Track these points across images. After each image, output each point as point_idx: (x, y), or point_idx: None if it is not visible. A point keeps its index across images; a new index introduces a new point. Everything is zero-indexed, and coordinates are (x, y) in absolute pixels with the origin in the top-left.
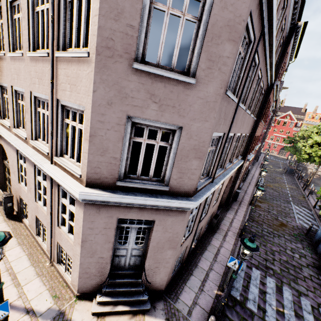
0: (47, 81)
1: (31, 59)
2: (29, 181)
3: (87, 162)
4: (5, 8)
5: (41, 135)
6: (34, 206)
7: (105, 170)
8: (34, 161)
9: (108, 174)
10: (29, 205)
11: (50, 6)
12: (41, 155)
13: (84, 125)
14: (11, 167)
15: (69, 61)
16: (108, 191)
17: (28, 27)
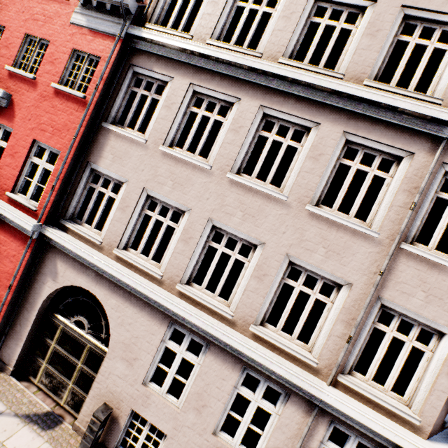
0: (358, 264)
1: (315, 216)
2: (202, 392)
3: (443, 405)
4: (251, 116)
5: (281, 321)
6: (205, 442)
7: (445, 410)
8: (285, 374)
9: (443, 415)
10: (178, 438)
11: (404, 186)
12: (284, 358)
13: (440, 351)
14: (117, 347)
15: (434, 266)
16: (442, 440)
17: (321, 175)
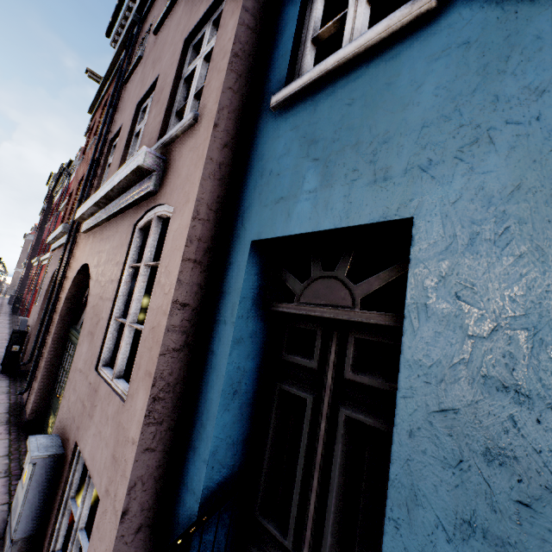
0: None
1: None
2: None
3: None
4: None
5: None
6: None
7: None
8: None
9: None
10: None
11: None
12: None
13: None
14: None
15: None
16: None
17: None
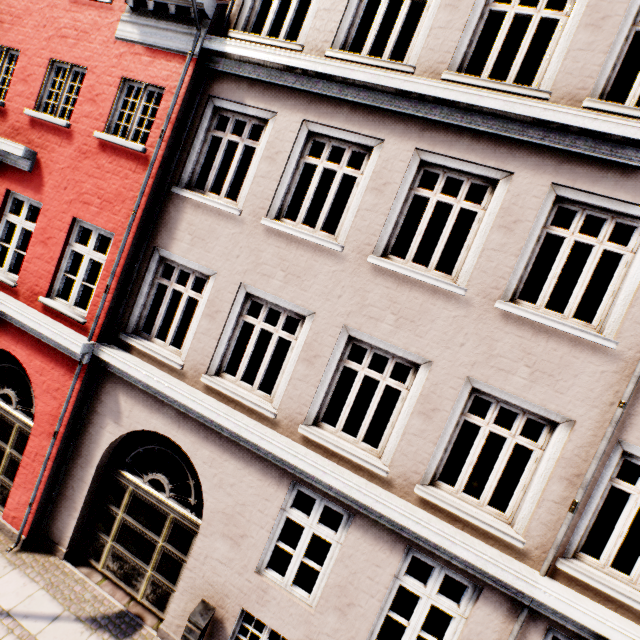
0: (584, 390)
1: (512, 318)
2: (346, 584)
3: None
4: (402, 166)
5: (461, 478)
6: None
7: None
8: (476, 560)
9: None
10: None
11: None
12: (470, 535)
13: None
14: (216, 518)
15: None
16: None
17: (519, 253)
